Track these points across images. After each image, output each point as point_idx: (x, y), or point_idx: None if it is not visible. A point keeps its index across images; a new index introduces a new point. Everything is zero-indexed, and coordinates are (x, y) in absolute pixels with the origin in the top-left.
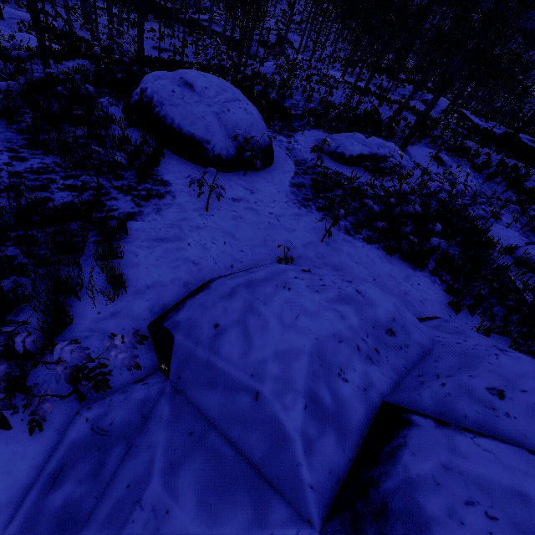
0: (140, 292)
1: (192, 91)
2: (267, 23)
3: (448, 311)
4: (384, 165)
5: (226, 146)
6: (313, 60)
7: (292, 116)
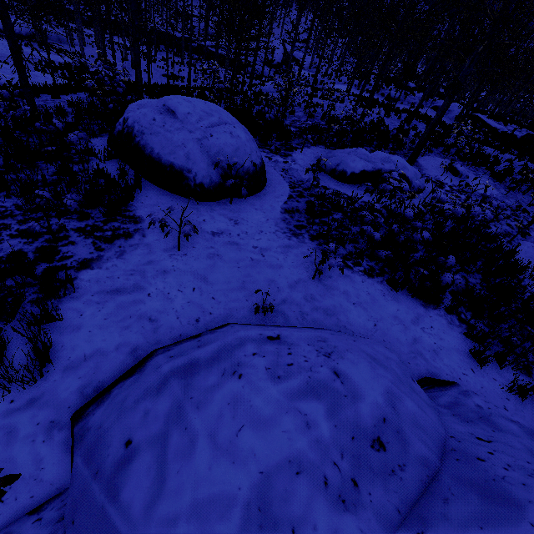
0: (73, 366)
1: (174, 118)
2: (274, 44)
3: (470, 363)
4: (383, 188)
5: (209, 174)
6: (320, 75)
7: (291, 134)
